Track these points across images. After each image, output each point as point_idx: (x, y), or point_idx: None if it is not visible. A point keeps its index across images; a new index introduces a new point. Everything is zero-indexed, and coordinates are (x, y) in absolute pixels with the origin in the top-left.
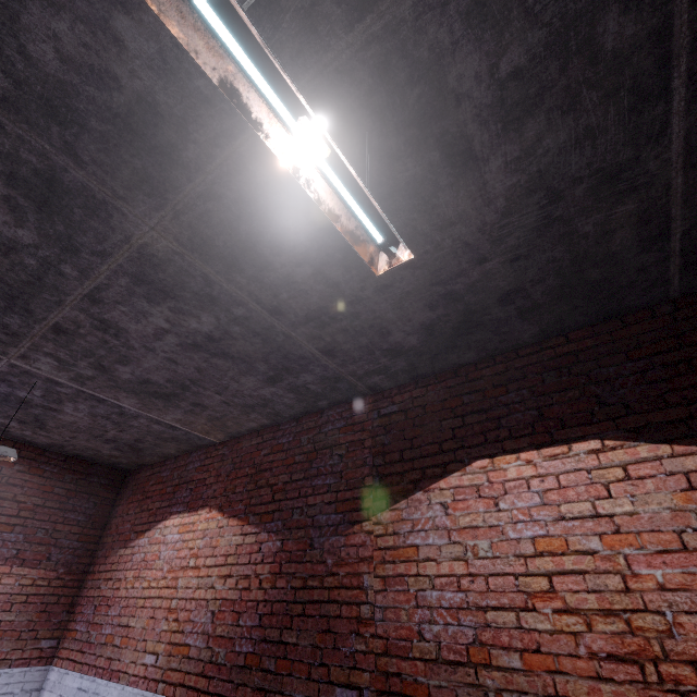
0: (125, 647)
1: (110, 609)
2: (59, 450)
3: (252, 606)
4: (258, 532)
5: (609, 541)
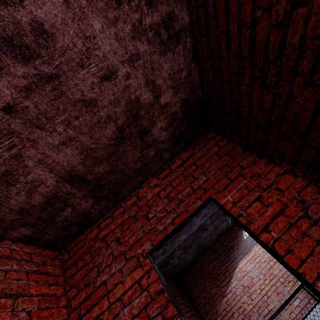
0: (279, 316)
1: (250, 319)
2: (170, 271)
3: None
4: None
5: None
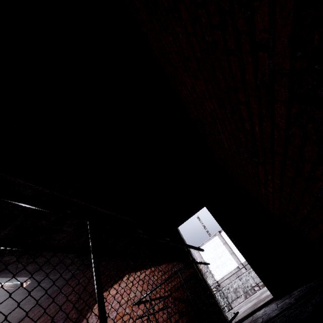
0: None
1: None
2: None
3: None
4: None
5: (130, 308)
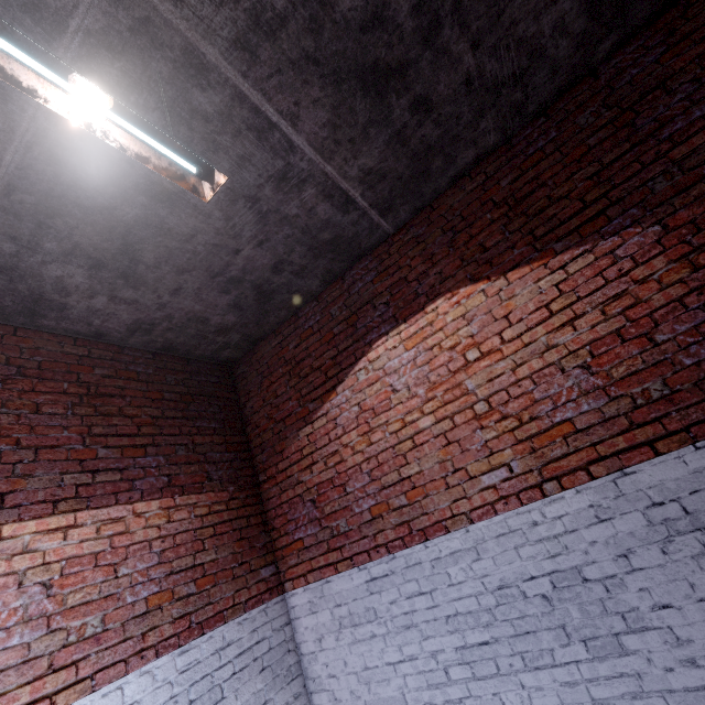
0: (424, 497)
1: (347, 486)
2: (142, 341)
3: (667, 312)
4: (590, 247)
5: None
